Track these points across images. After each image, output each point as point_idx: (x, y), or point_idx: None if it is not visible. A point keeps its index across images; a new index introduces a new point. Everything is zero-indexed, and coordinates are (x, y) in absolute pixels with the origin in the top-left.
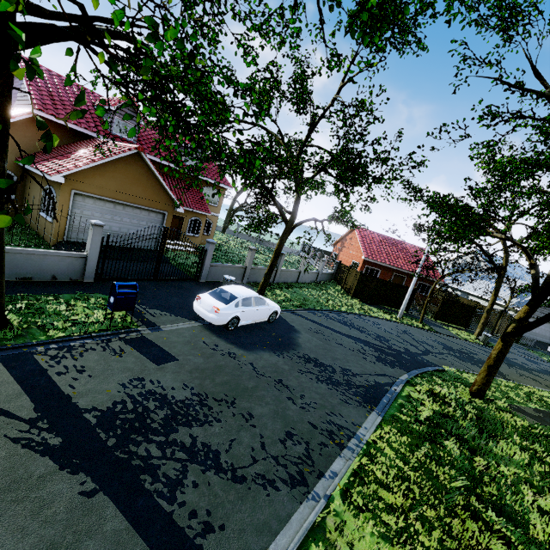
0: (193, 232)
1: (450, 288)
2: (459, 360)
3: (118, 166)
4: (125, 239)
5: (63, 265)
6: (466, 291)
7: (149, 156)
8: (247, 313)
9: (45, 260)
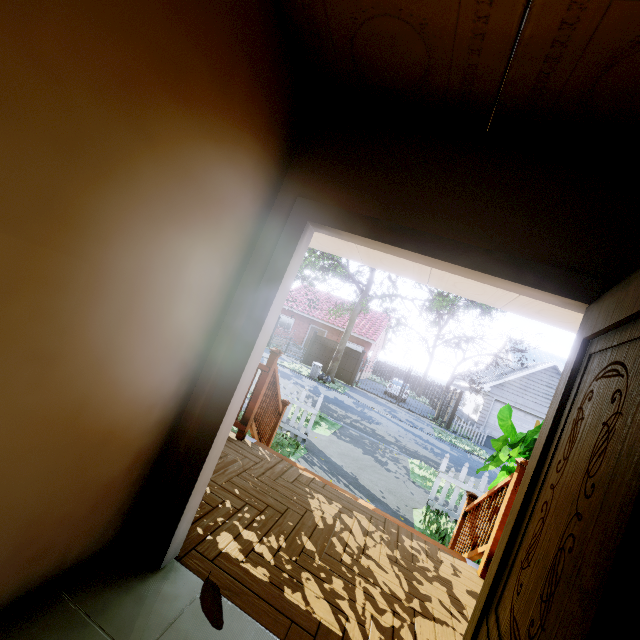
0: None
1: (459, 388)
2: None
3: None
4: None
5: None
6: (465, 386)
7: None
8: None
9: None
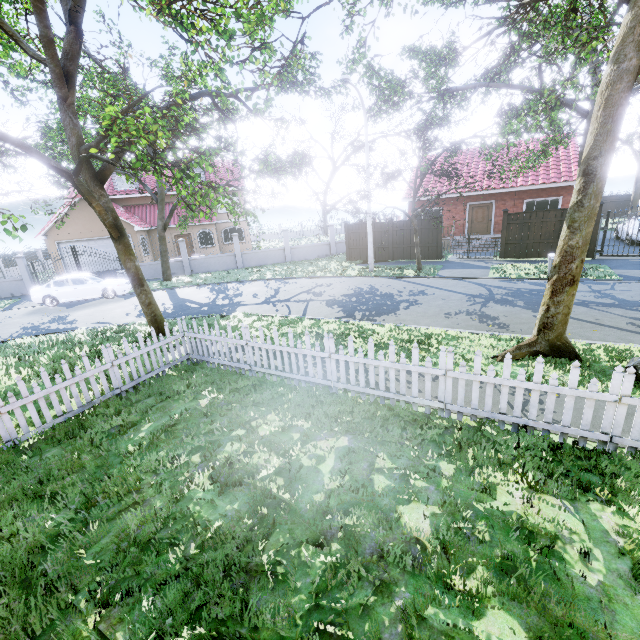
0: (208, 244)
1: None
2: (320, 305)
3: (75, 215)
4: (109, 264)
5: (14, 287)
6: None
7: (149, 195)
8: (64, 292)
9: (2, 285)
